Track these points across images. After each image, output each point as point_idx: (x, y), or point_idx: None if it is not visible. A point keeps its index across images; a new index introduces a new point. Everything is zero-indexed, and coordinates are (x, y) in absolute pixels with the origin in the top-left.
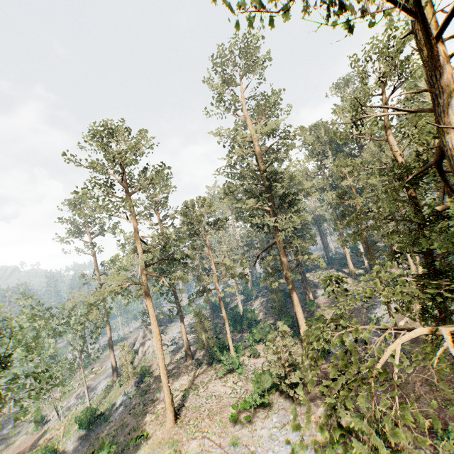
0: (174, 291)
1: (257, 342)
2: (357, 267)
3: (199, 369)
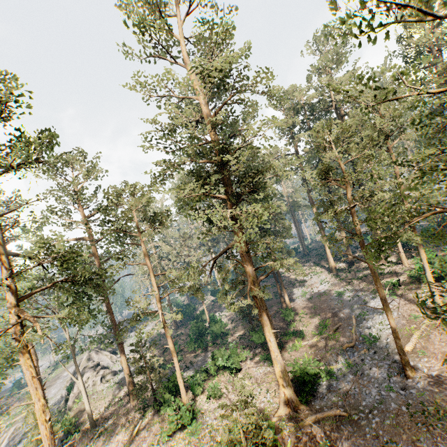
0: (110, 312)
1: (221, 369)
2: (337, 260)
3: (139, 424)
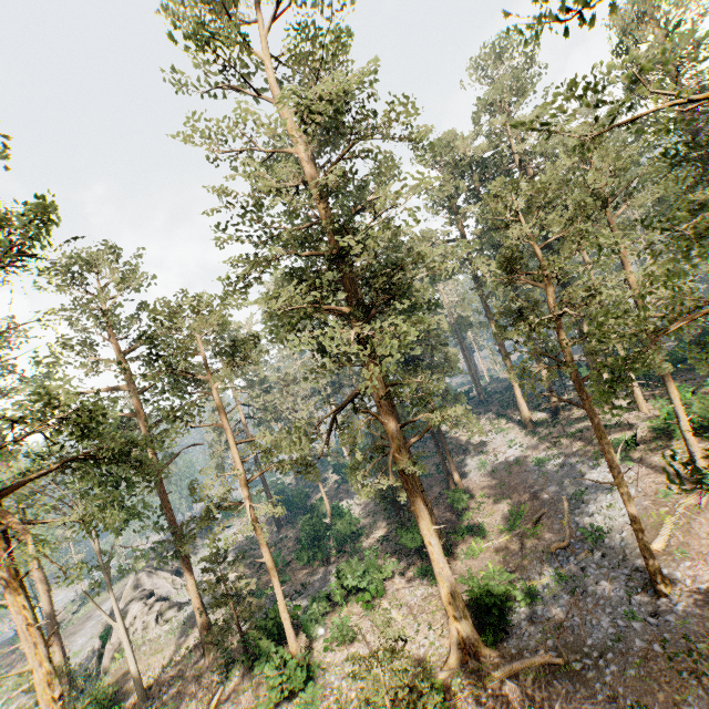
0: (166, 507)
1: (353, 593)
2: (534, 408)
3: (218, 692)
